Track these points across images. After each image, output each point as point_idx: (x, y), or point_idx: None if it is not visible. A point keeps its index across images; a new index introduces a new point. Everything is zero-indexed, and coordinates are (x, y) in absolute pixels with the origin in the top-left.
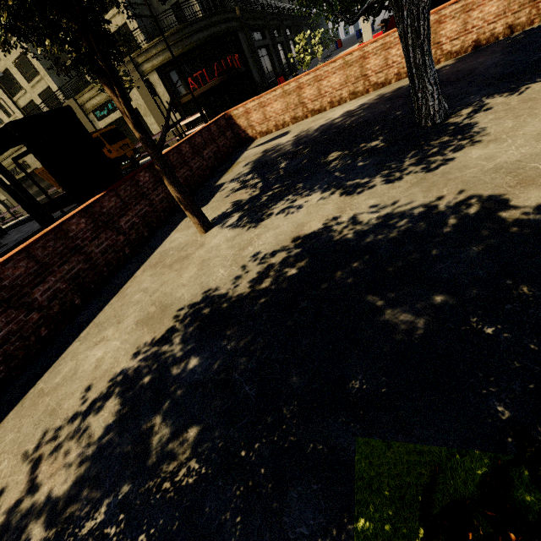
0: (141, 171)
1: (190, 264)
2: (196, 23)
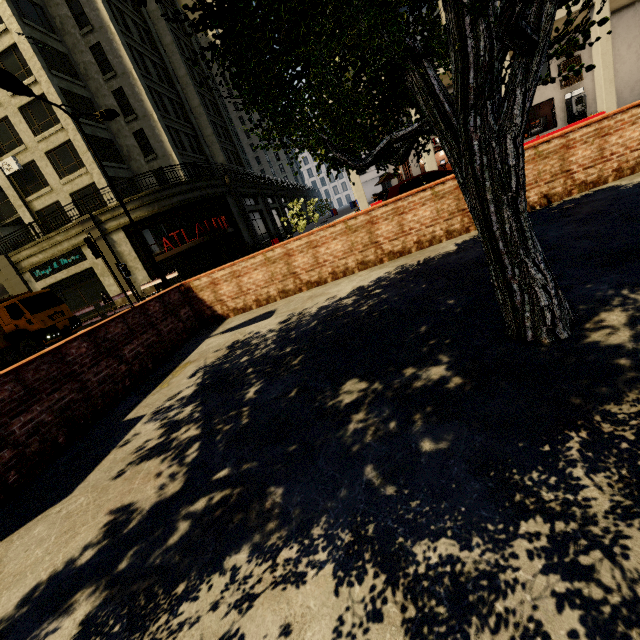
0: None
1: None
2: (178, 186)
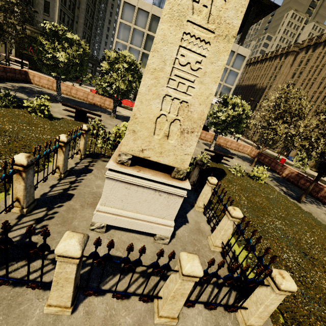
0: None
1: None
2: None
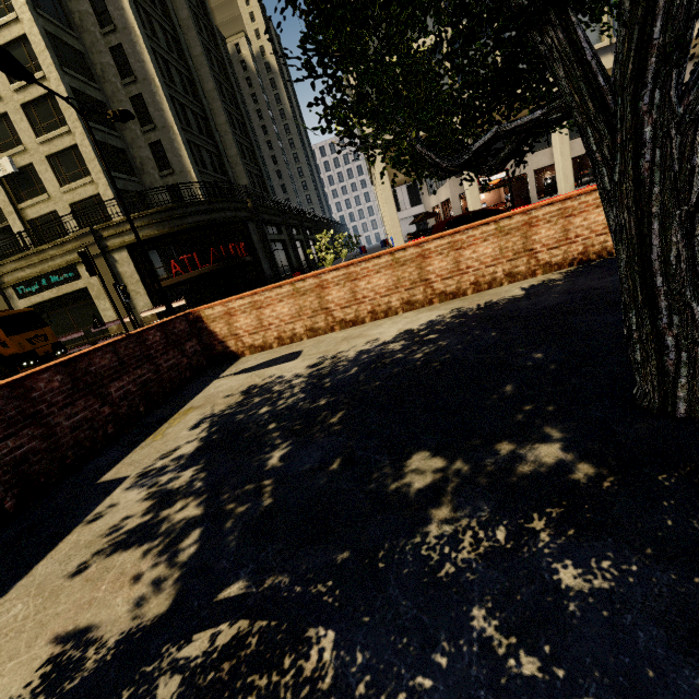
0: None
1: None
2: (194, 205)
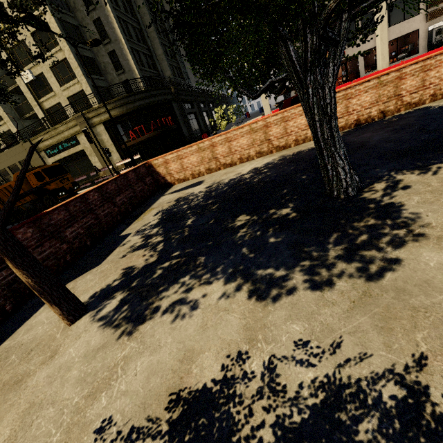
0: (21, 226)
1: (11, 408)
2: (139, 94)
